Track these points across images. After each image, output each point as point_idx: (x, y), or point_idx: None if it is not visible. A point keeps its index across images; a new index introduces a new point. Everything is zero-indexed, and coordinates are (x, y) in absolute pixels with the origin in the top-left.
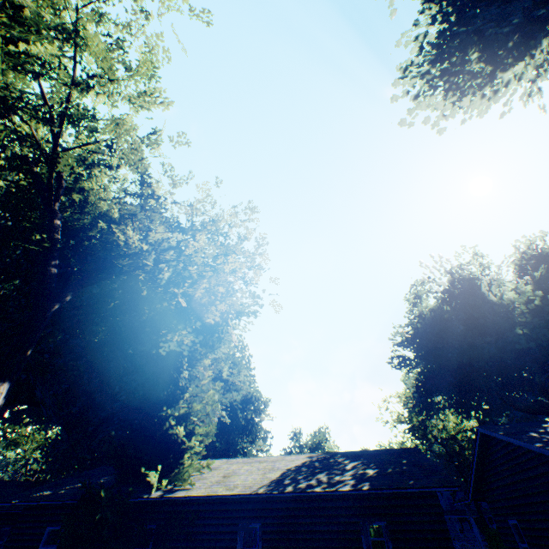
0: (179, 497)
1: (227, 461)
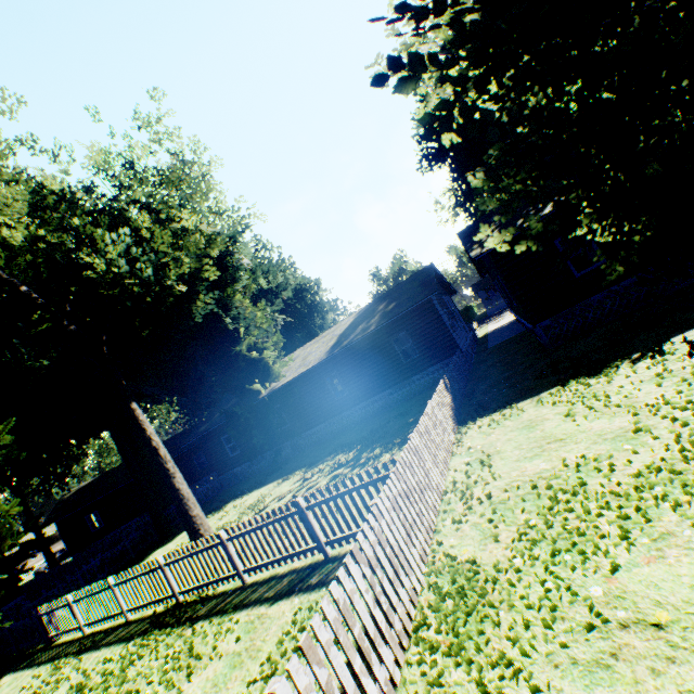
0: (280, 387)
1: (304, 349)
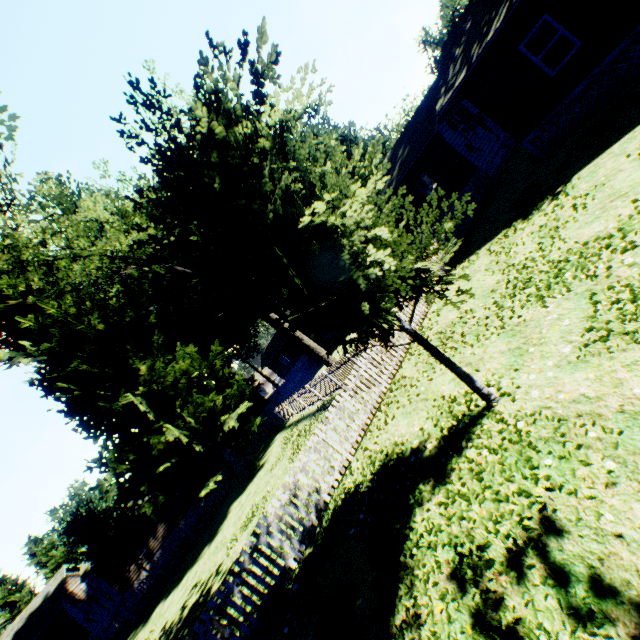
0: None
1: None
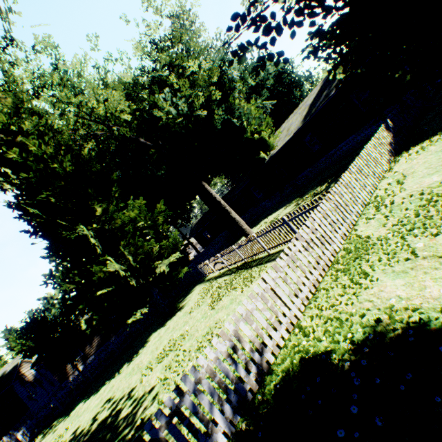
0: (275, 153)
1: (287, 122)
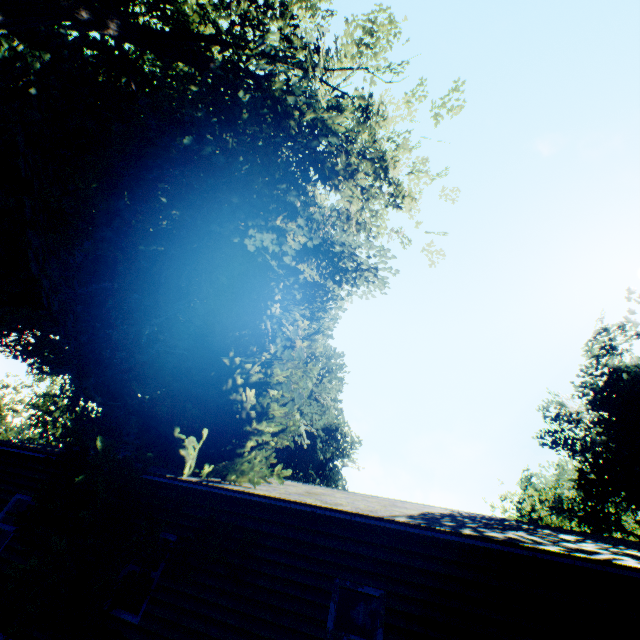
0: (230, 491)
1: (305, 485)
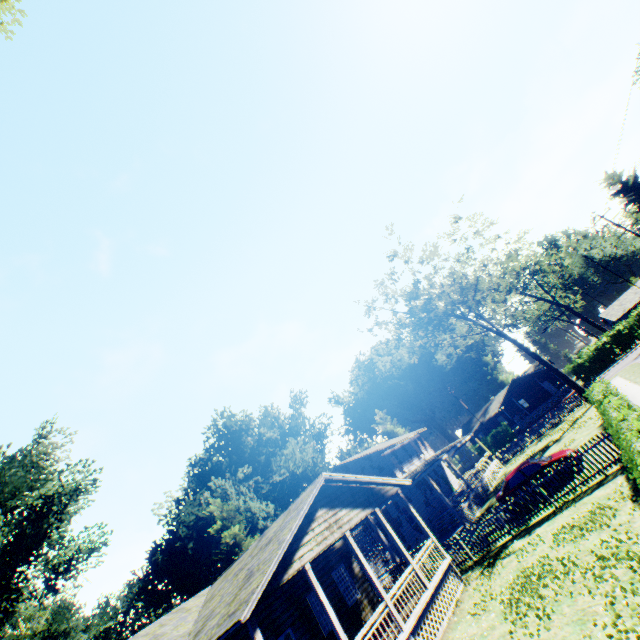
0: None
1: None
